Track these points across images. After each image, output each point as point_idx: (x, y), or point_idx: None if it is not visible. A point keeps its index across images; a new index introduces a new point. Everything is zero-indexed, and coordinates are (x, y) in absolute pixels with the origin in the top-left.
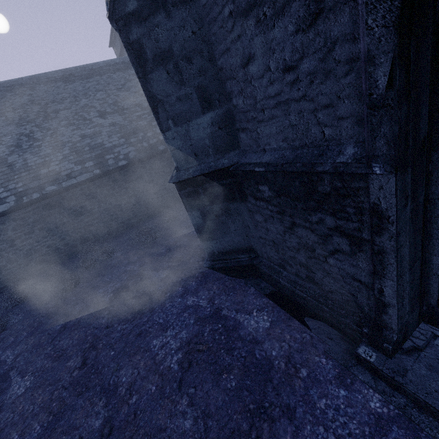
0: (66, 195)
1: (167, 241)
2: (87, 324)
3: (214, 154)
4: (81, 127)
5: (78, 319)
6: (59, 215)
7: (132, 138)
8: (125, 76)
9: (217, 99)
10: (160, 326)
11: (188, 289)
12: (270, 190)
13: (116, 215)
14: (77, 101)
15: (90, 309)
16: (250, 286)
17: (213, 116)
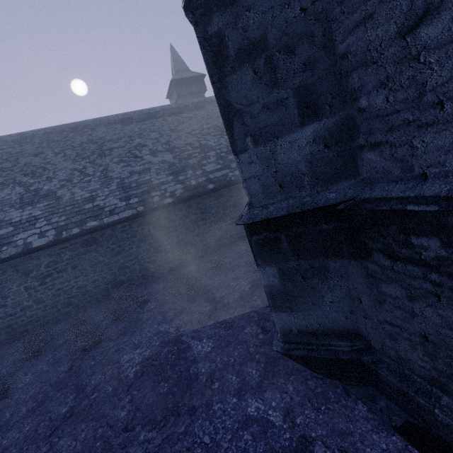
0: (106, 231)
1: (212, 296)
2: (100, 414)
3: (311, 185)
4: (132, 164)
5: (90, 401)
6: (95, 253)
7: (180, 176)
8: (179, 119)
9: (327, 103)
10: (205, 452)
11: (246, 382)
12: (447, 246)
13: (154, 257)
14: (131, 141)
15: (108, 387)
16: (355, 398)
17: (318, 129)
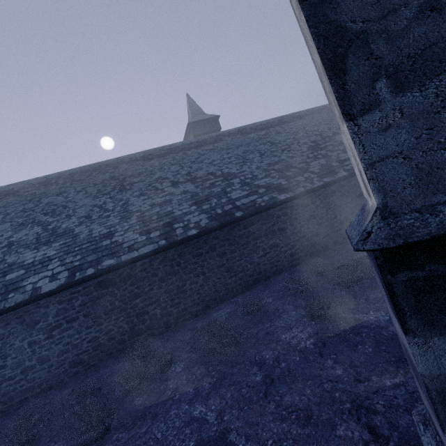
0: (124, 271)
1: (259, 356)
2: None
3: None
4: (153, 196)
5: None
6: (111, 296)
7: (204, 205)
8: (199, 151)
9: None
10: None
11: None
12: None
13: (177, 299)
14: (152, 174)
15: None
16: None
17: None
